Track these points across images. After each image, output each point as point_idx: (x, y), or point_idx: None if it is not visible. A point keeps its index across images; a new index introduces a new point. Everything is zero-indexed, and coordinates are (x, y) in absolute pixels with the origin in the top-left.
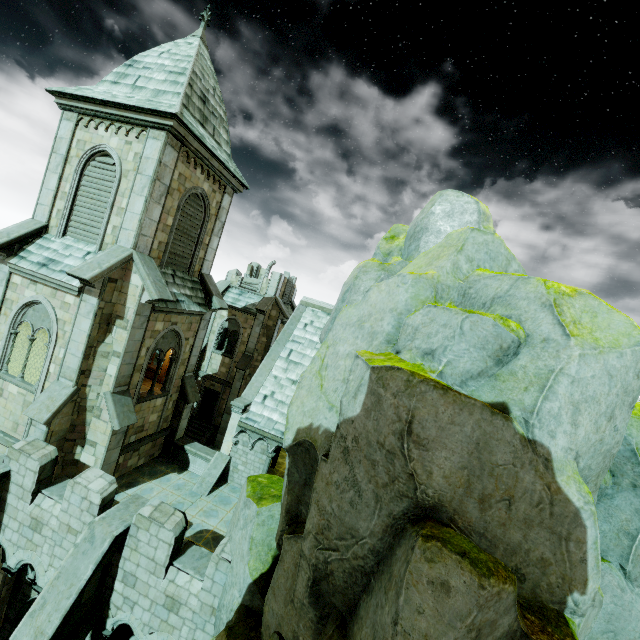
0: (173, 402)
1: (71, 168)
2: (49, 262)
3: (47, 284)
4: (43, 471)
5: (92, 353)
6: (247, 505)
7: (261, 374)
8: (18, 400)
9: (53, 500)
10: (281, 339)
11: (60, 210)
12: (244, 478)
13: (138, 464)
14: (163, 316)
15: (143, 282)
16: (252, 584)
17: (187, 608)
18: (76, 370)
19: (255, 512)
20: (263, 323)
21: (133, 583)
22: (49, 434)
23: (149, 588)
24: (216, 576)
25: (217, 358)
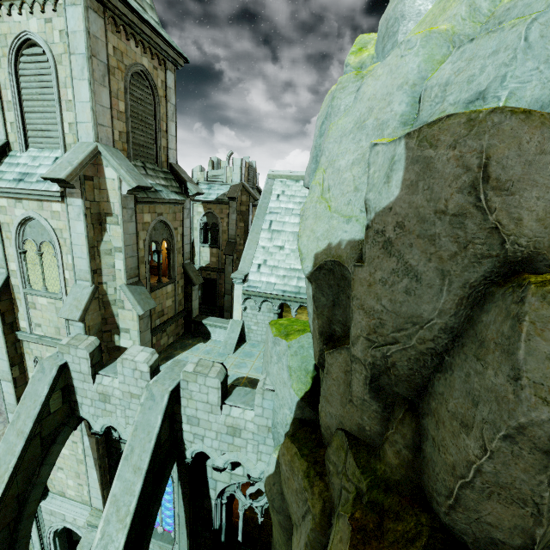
0: (181, 288)
1: (4, 72)
2: (23, 176)
3: (30, 198)
4: (93, 357)
5: (96, 253)
6: (276, 343)
7: (250, 248)
8: (50, 309)
9: (110, 377)
10: (259, 214)
11: (13, 122)
12: (259, 335)
13: (169, 342)
14: (147, 208)
15: (117, 173)
16: (300, 401)
17: (247, 431)
18: (88, 271)
19: (286, 346)
20: (237, 210)
21: (197, 423)
22: (87, 329)
23: (211, 424)
24: (264, 404)
25: (205, 251)
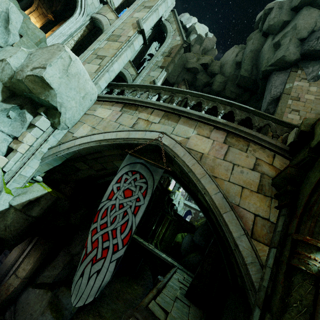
0: None
1: None
2: None
3: None
4: None
5: None
6: None
7: None
8: None
9: None
10: None
11: None
12: None
13: None
14: None
15: None
16: None
17: None
18: None
19: None
20: None
21: None
22: None
23: None
24: None
25: None
